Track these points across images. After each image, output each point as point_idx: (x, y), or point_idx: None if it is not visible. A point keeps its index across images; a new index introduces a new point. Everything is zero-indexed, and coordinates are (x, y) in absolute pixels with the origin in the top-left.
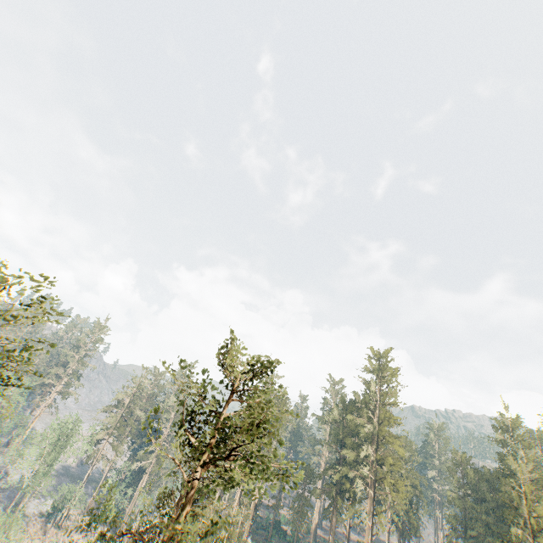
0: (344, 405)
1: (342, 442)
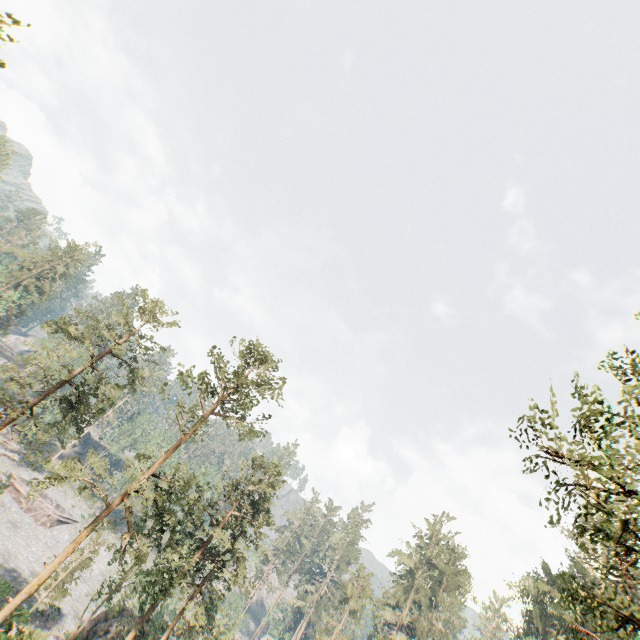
0: (549, 578)
1: (542, 637)
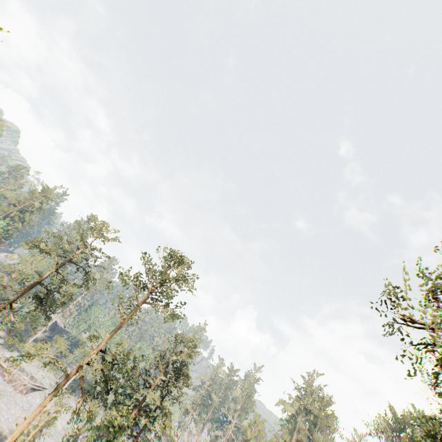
0: (395, 417)
1: None
